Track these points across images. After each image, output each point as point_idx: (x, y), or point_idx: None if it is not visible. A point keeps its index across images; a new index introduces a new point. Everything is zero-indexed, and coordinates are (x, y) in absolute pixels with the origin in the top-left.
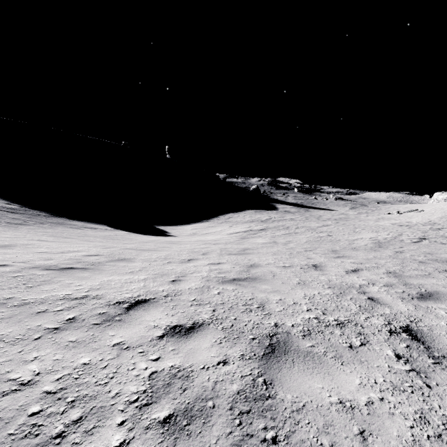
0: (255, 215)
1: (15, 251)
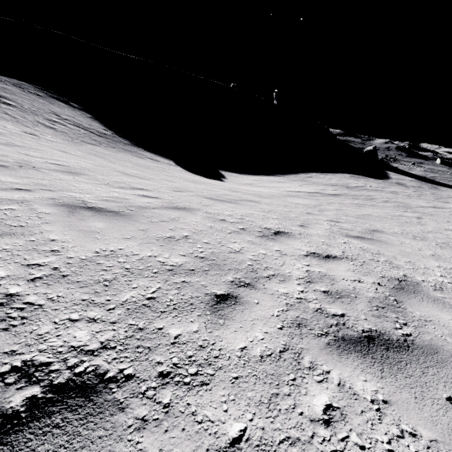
0: (347, 180)
1: (4, 148)
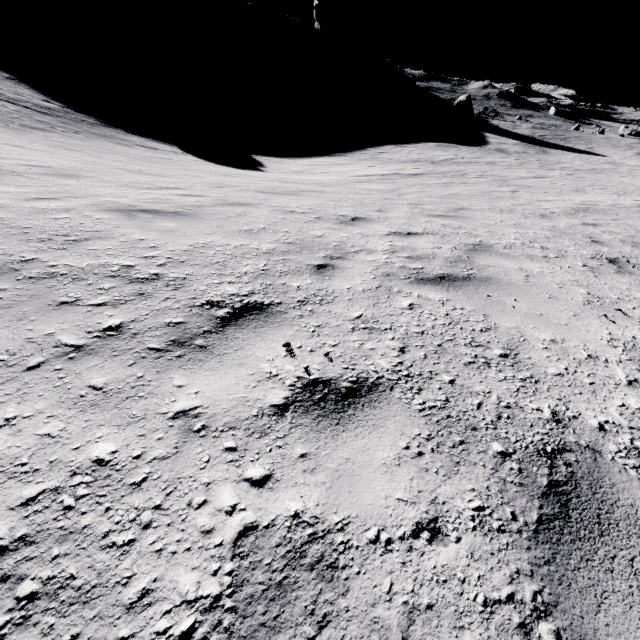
0: (432, 151)
1: None
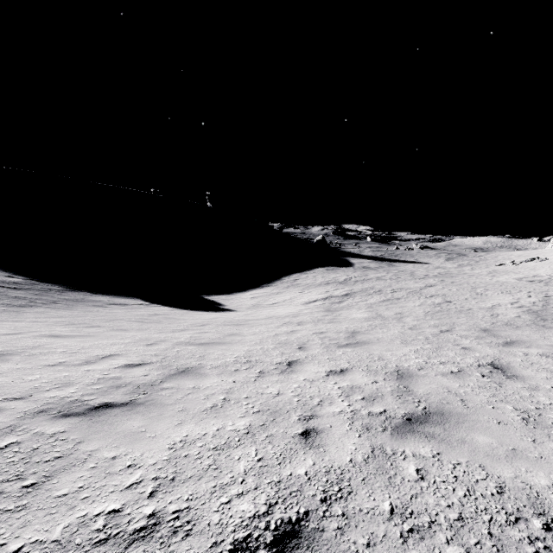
0: (329, 274)
1: (11, 367)
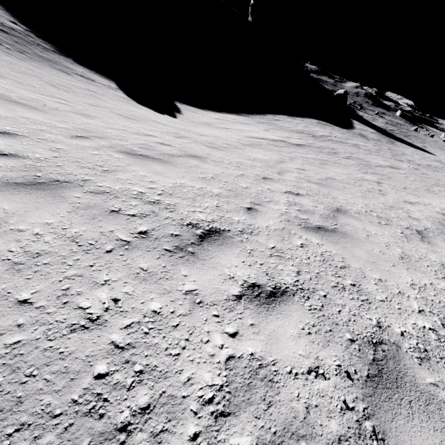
0: (314, 127)
1: None
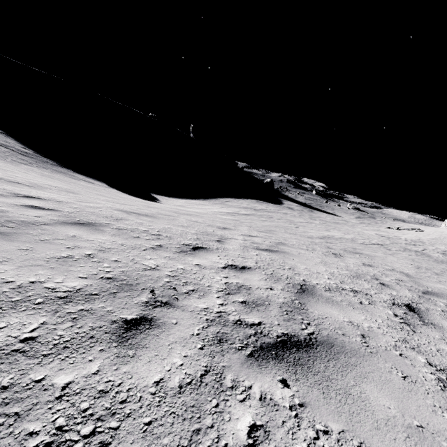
0: (254, 204)
1: None
